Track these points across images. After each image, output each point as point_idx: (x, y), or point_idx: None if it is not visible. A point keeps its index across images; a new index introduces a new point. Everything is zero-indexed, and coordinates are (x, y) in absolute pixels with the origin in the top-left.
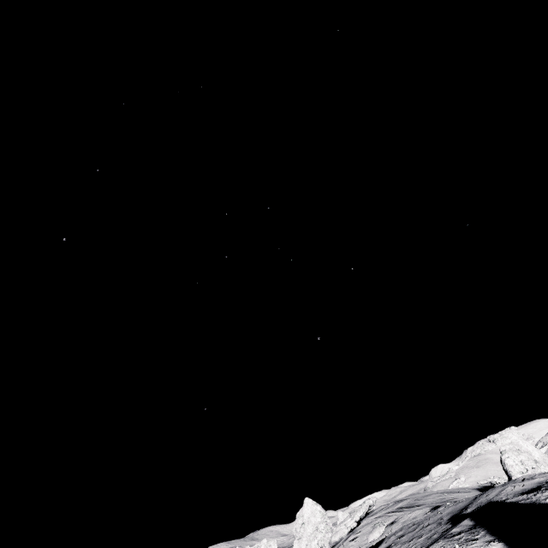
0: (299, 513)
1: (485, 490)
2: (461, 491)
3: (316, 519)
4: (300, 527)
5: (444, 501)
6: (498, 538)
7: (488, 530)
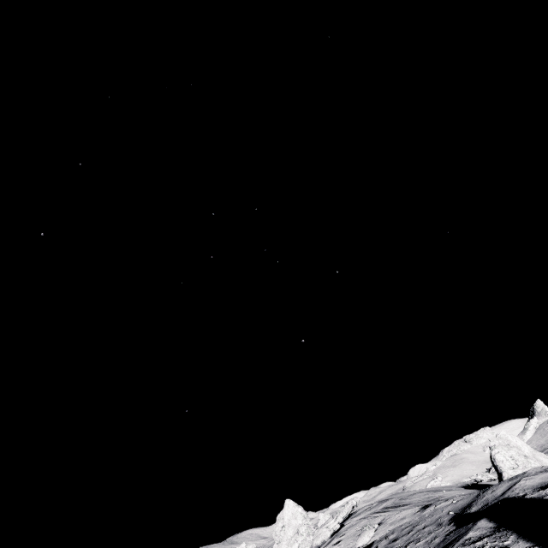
0: (279, 515)
1: (470, 487)
2: (447, 489)
3: (297, 521)
4: (280, 531)
5: (431, 500)
6: (538, 544)
7: (518, 533)
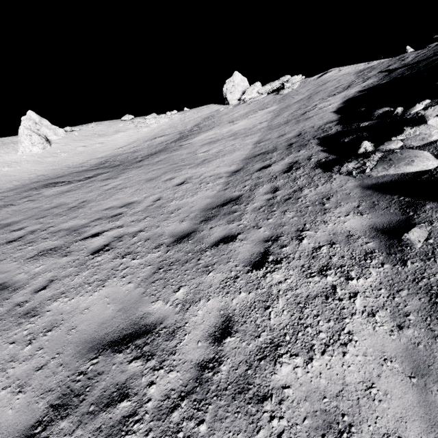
0: (229, 80)
1: None
2: None
3: (245, 84)
4: (231, 87)
5: None
6: None
7: None
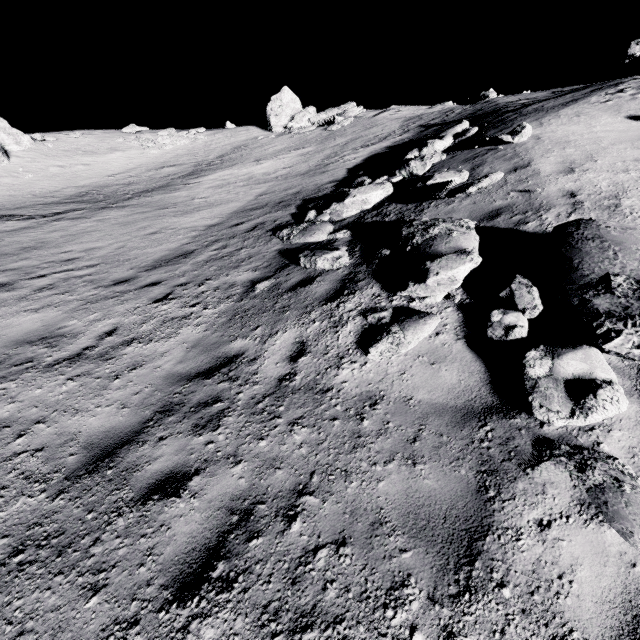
0: (276, 97)
1: None
2: None
3: (296, 106)
4: (277, 108)
5: None
6: None
7: None
